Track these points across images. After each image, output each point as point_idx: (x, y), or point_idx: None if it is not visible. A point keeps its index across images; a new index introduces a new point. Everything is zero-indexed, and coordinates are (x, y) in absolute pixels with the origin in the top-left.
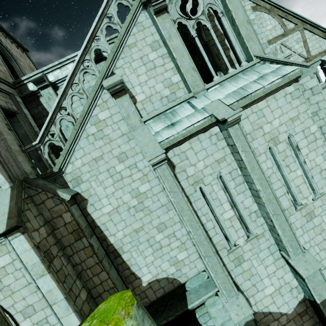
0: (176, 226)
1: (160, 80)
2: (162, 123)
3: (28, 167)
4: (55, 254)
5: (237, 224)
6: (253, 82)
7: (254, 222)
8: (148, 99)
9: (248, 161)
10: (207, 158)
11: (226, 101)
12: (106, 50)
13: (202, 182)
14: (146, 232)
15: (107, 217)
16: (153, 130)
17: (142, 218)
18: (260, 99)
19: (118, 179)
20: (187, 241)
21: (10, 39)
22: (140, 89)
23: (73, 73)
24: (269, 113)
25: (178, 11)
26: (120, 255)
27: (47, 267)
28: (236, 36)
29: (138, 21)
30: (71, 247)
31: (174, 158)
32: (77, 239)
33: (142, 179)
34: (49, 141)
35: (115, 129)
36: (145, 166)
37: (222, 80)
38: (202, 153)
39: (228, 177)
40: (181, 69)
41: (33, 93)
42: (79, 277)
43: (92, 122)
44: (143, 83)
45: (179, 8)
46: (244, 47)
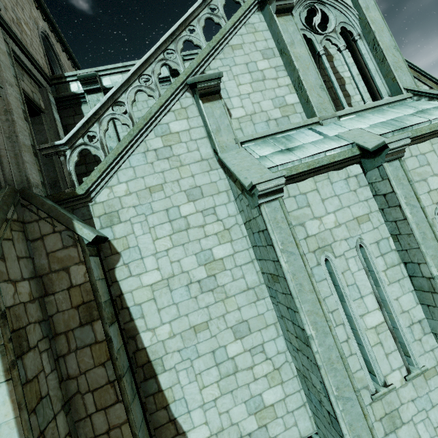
0: (268, 333)
1: (269, 97)
2: (270, 147)
3: (35, 175)
4: (32, 343)
5: (389, 342)
6: (411, 115)
7: (418, 342)
8: (248, 117)
9: (415, 222)
10: (341, 211)
11: (374, 130)
12: (200, 43)
13: (330, 249)
14: (212, 333)
15: (147, 292)
16: (257, 153)
17: (209, 306)
18: (422, 137)
19: (181, 228)
20: (284, 366)
21: (62, 46)
22: (239, 103)
23: (147, 60)
24: (436, 162)
25: (302, 22)
26: (155, 376)
27: (8, 365)
28: (377, 65)
29: (250, 21)
30: (68, 338)
31: (288, 200)
32: (84, 321)
33: (221, 234)
34: (82, 145)
35: (191, 149)
36: (229, 214)
37: (360, 109)
38: (333, 201)
39: (374, 250)
40: (304, 84)
41: (74, 96)
42: (65, 409)
43: (158, 132)
44: (245, 95)
45: (304, 20)
46: (389, 78)
